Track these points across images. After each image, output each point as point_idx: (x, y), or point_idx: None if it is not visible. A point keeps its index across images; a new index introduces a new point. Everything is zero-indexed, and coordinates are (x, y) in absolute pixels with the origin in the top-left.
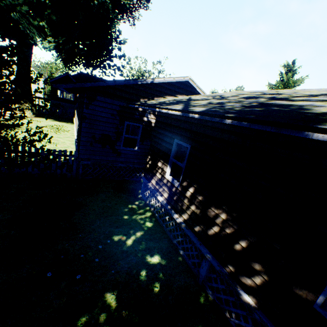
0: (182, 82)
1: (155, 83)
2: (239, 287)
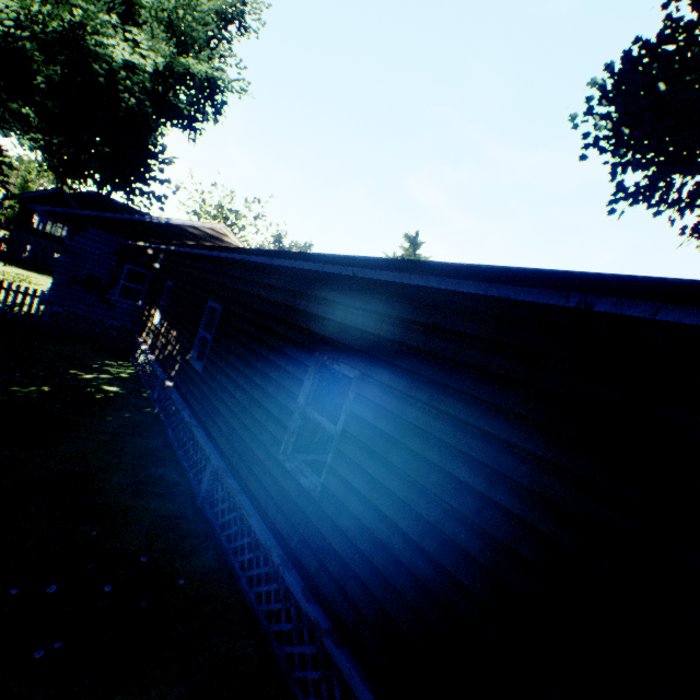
0: (217, 230)
1: (176, 225)
2: (169, 381)
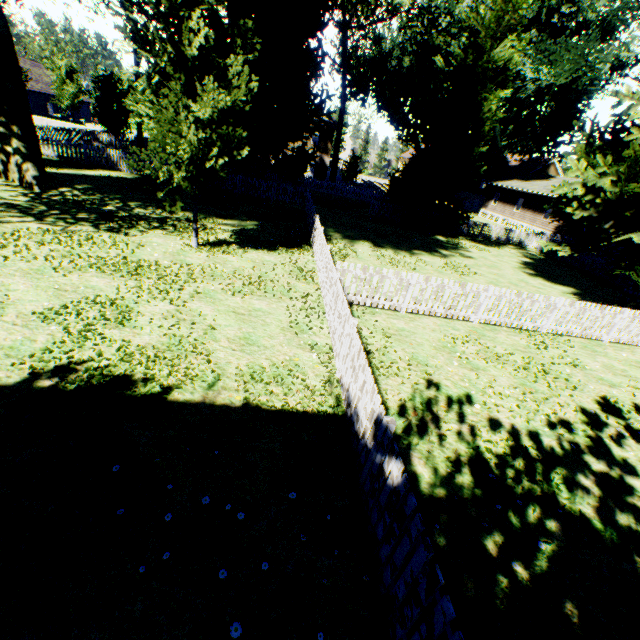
0: None
1: None
2: None
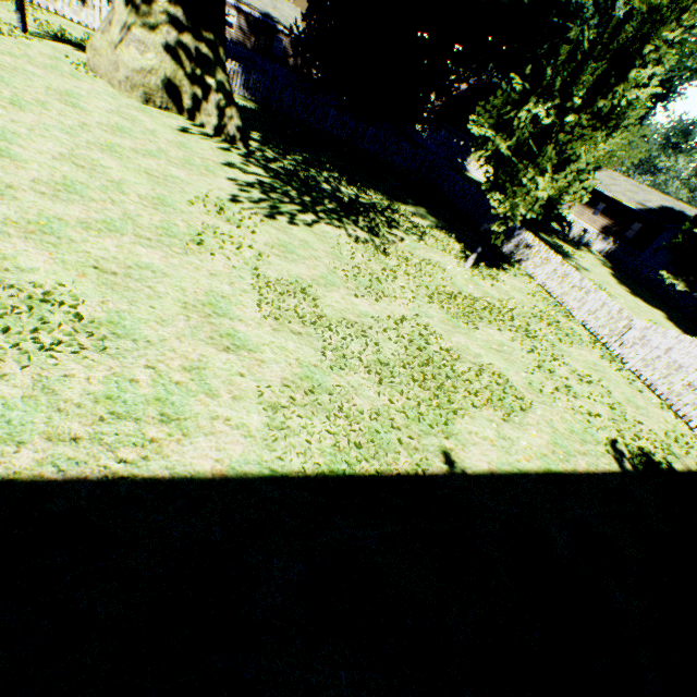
0: None
1: None
2: None
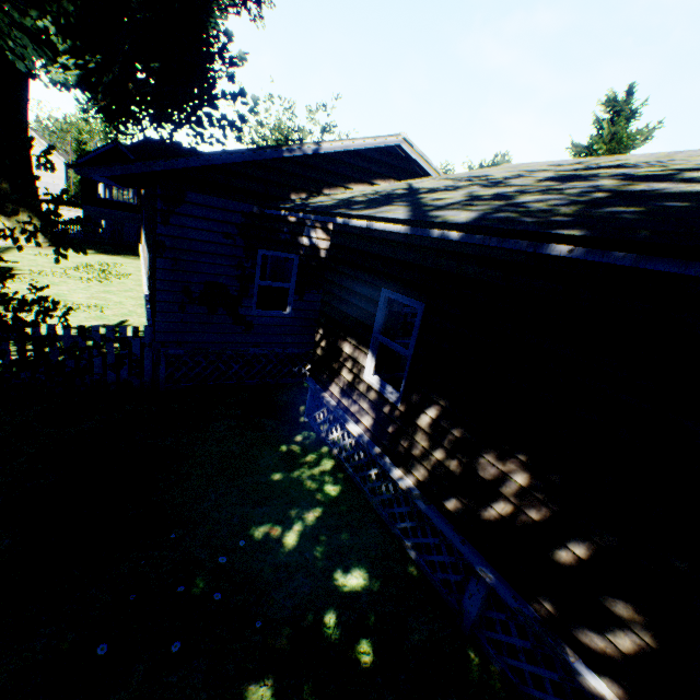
0: (386, 149)
1: (323, 154)
2: (572, 655)
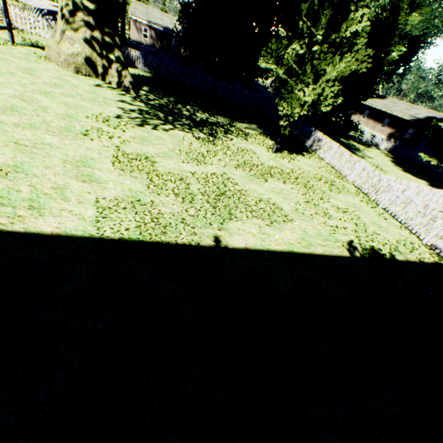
0: None
1: None
2: None
